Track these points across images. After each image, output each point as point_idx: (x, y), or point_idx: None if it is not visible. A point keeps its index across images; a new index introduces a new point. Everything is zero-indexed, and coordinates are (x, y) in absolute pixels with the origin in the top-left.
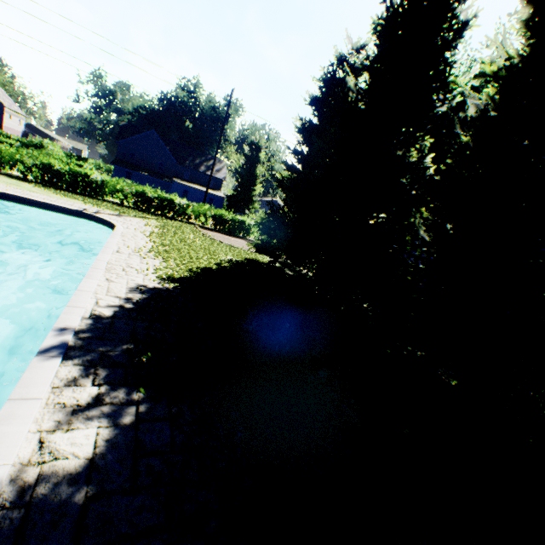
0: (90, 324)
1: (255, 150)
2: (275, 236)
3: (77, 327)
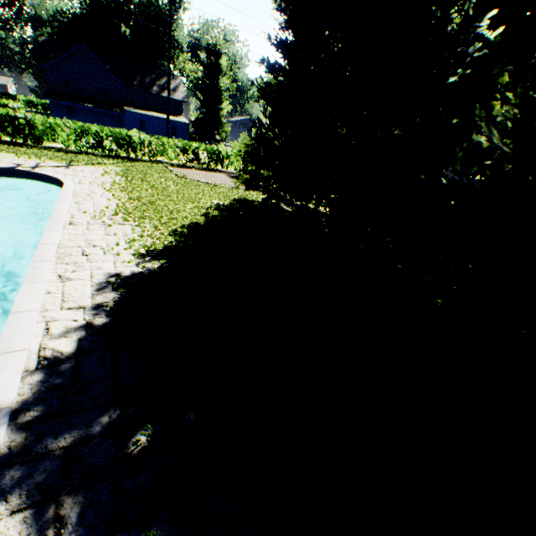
0: (39, 382)
1: (214, 55)
2: (265, 166)
3: (16, 399)
